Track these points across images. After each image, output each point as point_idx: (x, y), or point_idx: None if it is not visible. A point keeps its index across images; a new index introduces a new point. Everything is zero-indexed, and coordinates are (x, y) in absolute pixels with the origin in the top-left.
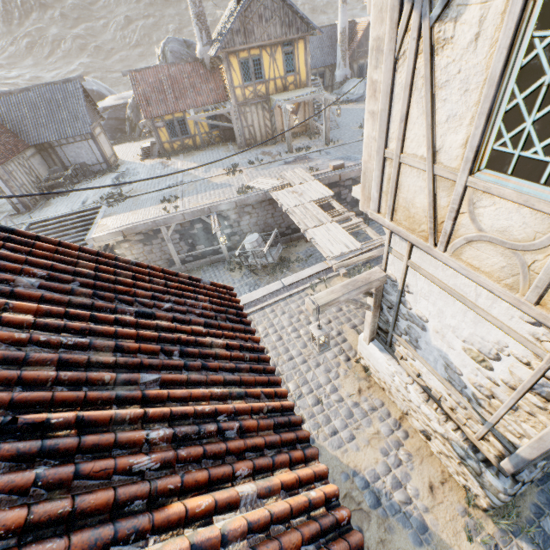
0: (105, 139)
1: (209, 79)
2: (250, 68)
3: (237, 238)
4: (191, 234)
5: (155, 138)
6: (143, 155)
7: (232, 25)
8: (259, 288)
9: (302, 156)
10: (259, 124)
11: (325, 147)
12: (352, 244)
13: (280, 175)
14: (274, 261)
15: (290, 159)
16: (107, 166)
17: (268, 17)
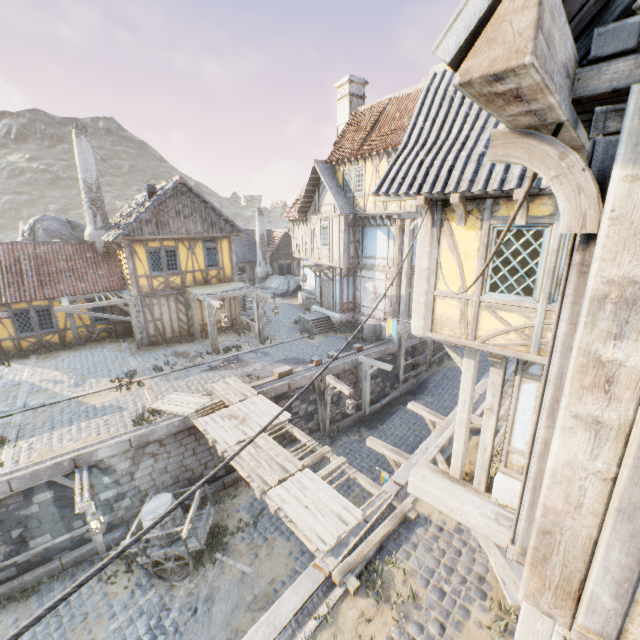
0: None
1: (100, 264)
2: (162, 258)
3: (127, 503)
4: (21, 516)
5: None
6: None
7: (141, 214)
8: (171, 615)
9: (234, 358)
10: (171, 317)
11: (260, 346)
12: (349, 512)
13: (205, 387)
14: (202, 546)
15: (216, 362)
16: None
17: (188, 214)
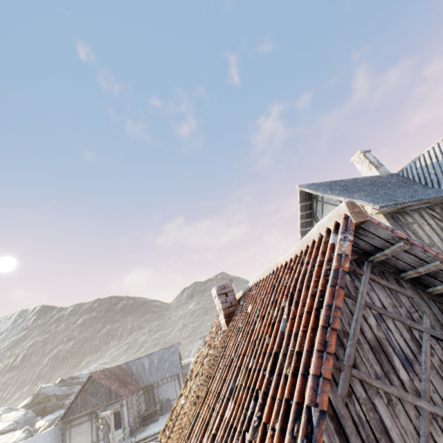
0: (182, 380)
1: None
2: None
3: None
4: None
5: None
6: None
7: None
8: None
9: None
10: None
11: None
12: None
13: None
14: None
15: None
16: None
17: None
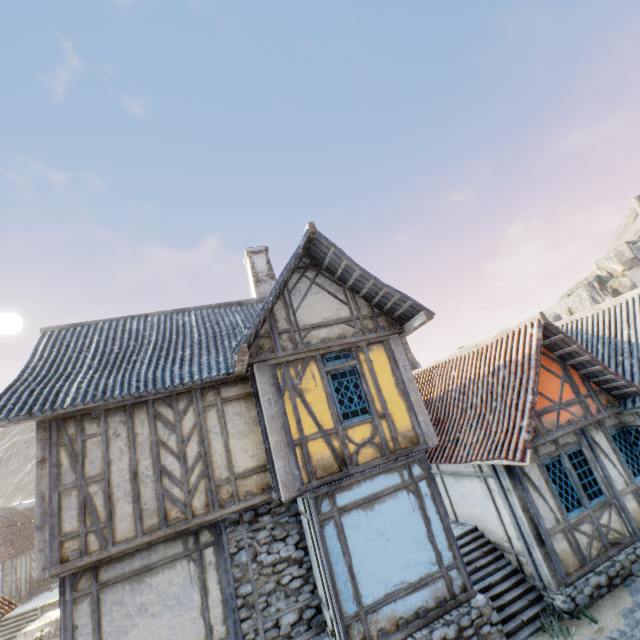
0: None
1: None
2: None
3: None
4: None
5: None
6: None
7: None
8: None
9: None
10: None
11: None
12: None
13: None
14: None
15: None
16: None
17: None
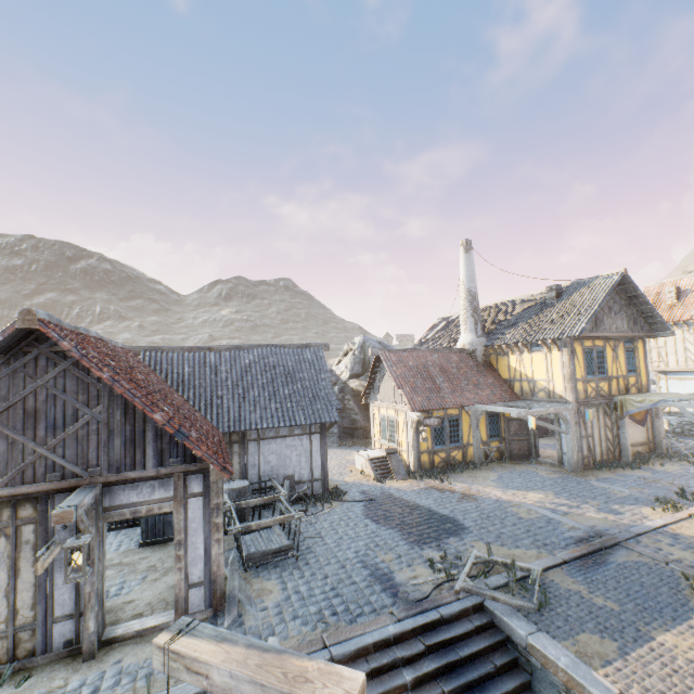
0: None
1: (483, 372)
2: (592, 359)
3: None
4: None
5: (414, 443)
6: (374, 471)
7: (597, 307)
8: None
9: None
10: (599, 433)
11: None
12: None
13: None
14: None
15: None
16: (323, 486)
17: (615, 310)
